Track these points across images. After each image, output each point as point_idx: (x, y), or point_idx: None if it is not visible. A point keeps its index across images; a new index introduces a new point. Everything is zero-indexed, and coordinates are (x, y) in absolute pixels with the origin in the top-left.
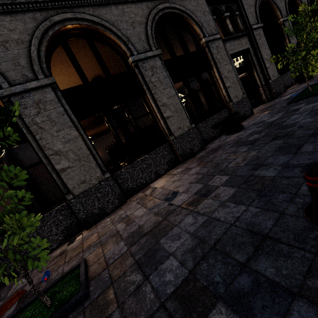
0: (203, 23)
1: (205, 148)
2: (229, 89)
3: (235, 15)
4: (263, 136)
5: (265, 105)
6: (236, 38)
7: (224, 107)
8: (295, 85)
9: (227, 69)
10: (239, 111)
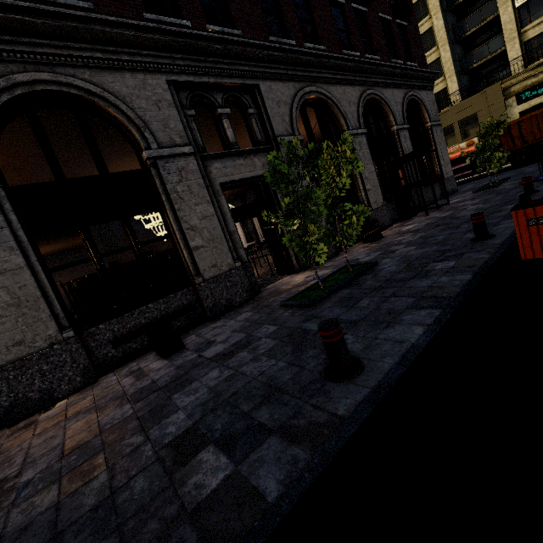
0: (151, 121)
1: (89, 388)
2: (198, 251)
3: (248, 113)
4: (107, 431)
5: (290, 278)
6: (241, 153)
7: (190, 283)
8: (360, 243)
9: (201, 212)
10: (217, 294)
